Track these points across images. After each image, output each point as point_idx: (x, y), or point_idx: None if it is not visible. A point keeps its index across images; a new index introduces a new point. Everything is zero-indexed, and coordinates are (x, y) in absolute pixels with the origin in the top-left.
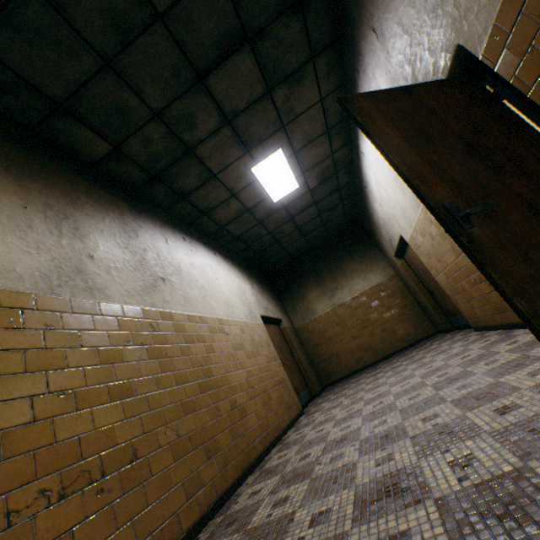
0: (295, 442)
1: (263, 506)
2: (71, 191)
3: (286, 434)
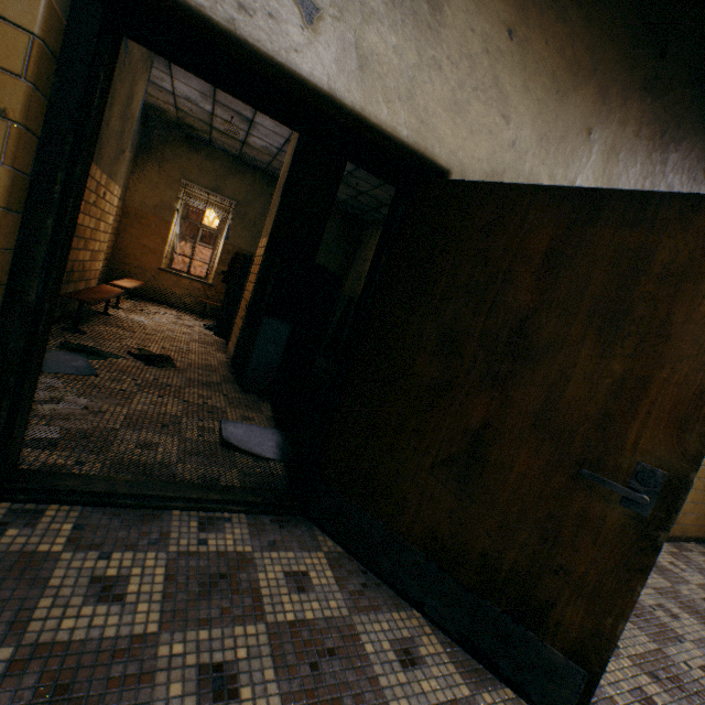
0: (700, 570)
1: (644, 592)
2: (703, 157)
3: (687, 542)
